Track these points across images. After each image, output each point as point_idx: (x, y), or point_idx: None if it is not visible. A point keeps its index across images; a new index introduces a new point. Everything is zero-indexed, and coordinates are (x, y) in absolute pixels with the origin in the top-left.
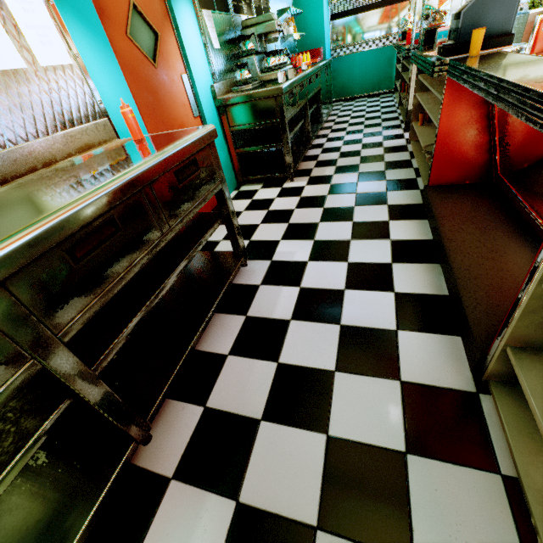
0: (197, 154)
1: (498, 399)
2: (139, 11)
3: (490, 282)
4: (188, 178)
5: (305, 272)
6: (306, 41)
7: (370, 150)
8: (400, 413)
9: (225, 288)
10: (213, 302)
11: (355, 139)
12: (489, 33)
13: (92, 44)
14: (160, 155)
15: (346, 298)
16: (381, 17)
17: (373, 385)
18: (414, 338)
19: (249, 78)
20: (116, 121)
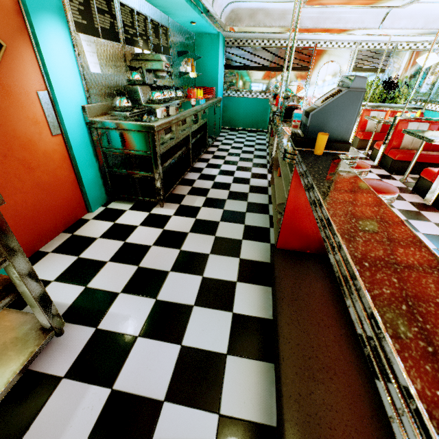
0: None
1: None
2: None
3: (319, 434)
4: None
5: (128, 358)
6: (203, 79)
7: (238, 185)
8: None
9: None
10: None
11: (230, 170)
12: (332, 137)
13: None
14: None
15: (161, 420)
16: (262, 77)
17: None
18: None
19: (127, 106)
20: None
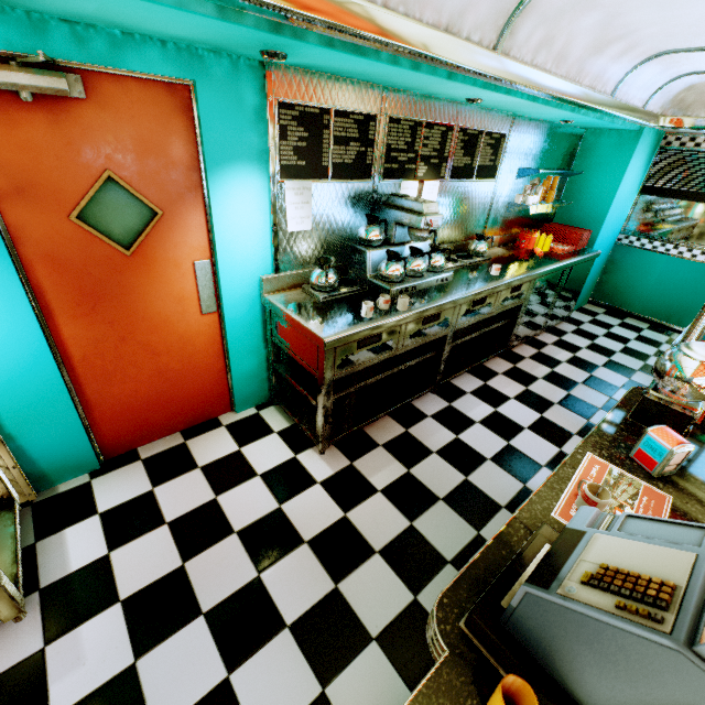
0: None
1: None
2: (124, 185)
3: None
4: None
5: None
6: (574, 211)
7: (497, 474)
8: None
9: None
10: None
11: (513, 422)
12: (588, 703)
13: None
14: None
15: None
16: None
17: None
18: None
19: (326, 285)
20: None
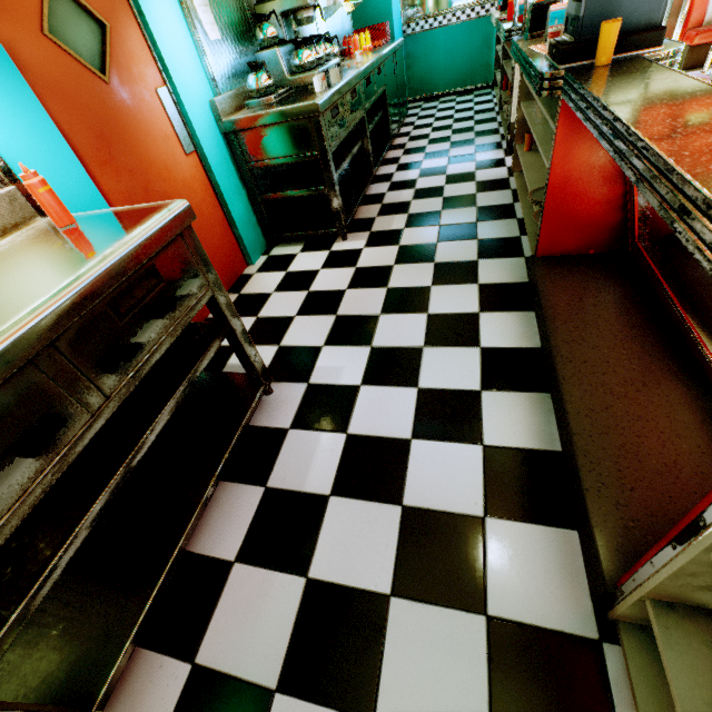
0: (156, 258)
1: (631, 658)
2: None
3: (622, 443)
4: (141, 303)
5: (356, 406)
6: (365, 13)
7: (457, 186)
8: (485, 680)
9: (233, 443)
10: (213, 471)
11: (437, 167)
12: (628, 26)
13: None
14: (69, 287)
15: (413, 455)
16: None
17: (446, 624)
18: (509, 532)
19: (269, 86)
20: None
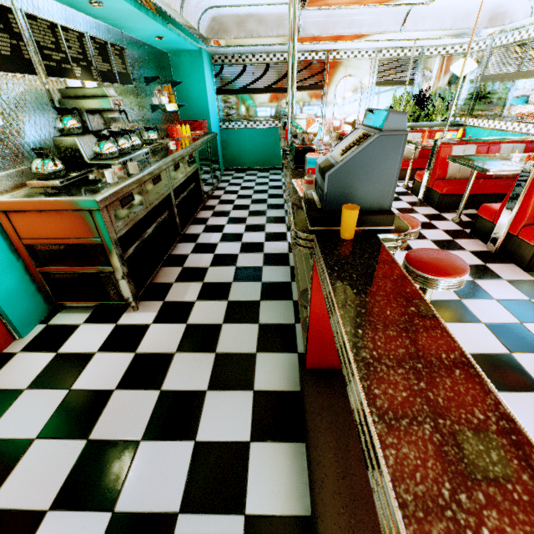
0: None
1: None
2: None
3: None
4: None
5: None
6: (189, 111)
7: (248, 256)
8: None
9: None
10: None
11: (236, 233)
12: (364, 205)
13: None
14: None
15: None
16: (266, 101)
17: None
18: None
19: (56, 171)
20: None
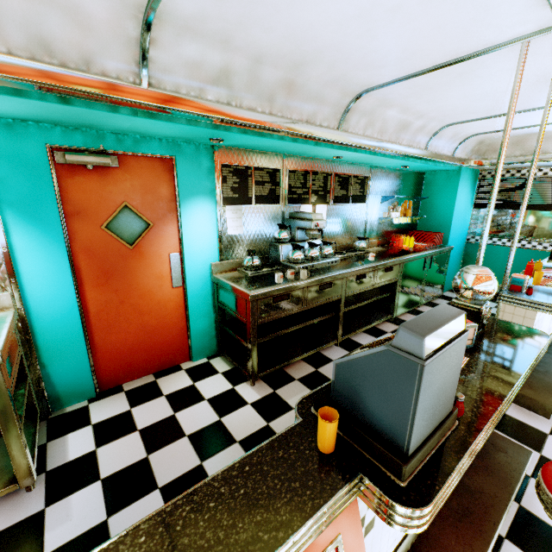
0: None
1: None
2: (133, 209)
3: None
4: None
5: None
6: (429, 222)
7: None
8: None
9: None
10: None
11: None
12: (374, 424)
13: (39, 238)
14: None
15: None
16: (546, 219)
17: None
18: None
19: (252, 266)
20: (34, 292)
